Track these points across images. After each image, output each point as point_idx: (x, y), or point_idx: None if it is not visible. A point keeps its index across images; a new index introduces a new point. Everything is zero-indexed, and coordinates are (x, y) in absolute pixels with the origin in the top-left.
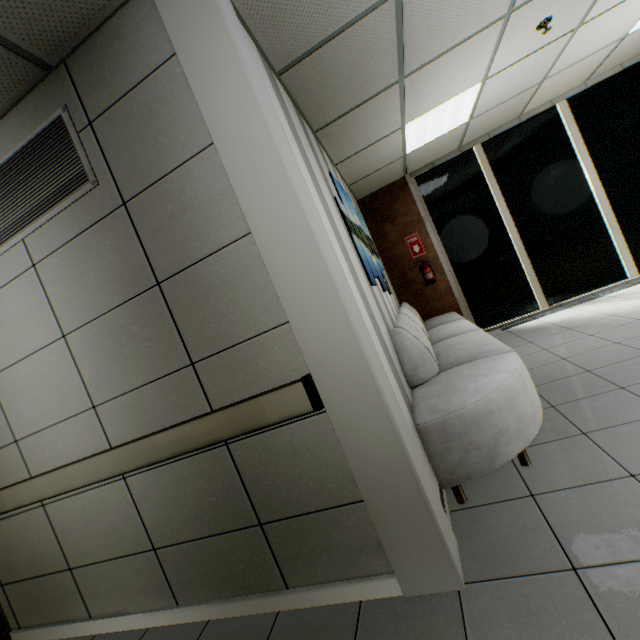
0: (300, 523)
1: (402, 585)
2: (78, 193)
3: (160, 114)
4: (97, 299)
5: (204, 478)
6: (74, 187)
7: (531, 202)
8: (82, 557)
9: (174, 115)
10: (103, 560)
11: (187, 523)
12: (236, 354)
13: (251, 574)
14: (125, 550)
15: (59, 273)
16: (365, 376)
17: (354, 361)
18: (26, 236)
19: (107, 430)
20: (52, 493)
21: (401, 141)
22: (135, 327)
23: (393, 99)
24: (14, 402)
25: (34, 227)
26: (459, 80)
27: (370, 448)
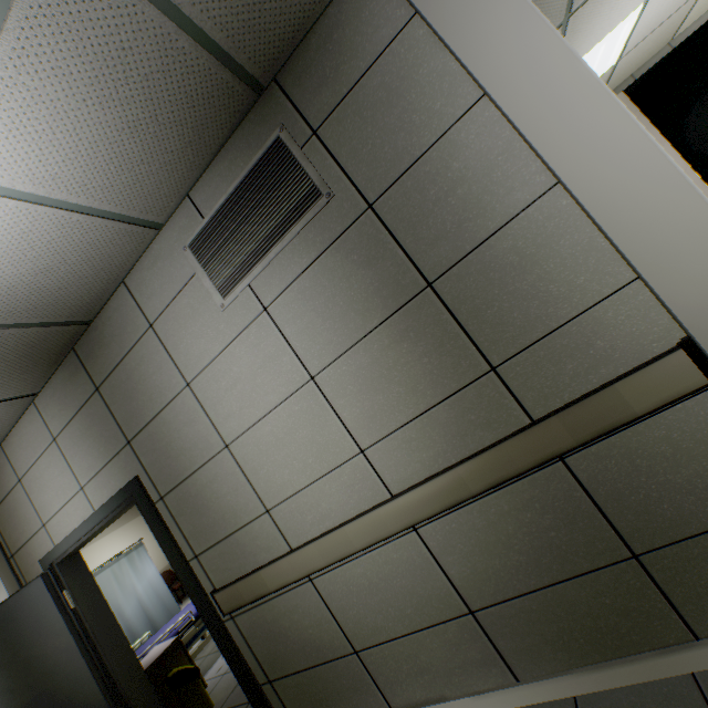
0: (703, 545)
1: None
2: (310, 213)
3: (403, 90)
4: (349, 325)
5: (532, 510)
6: (304, 208)
7: None
8: (369, 636)
9: (422, 85)
10: (399, 636)
11: (515, 572)
12: (557, 341)
13: (630, 627)
14: (428, 619)
15: (296, 309)
16: None
17: None
18: (252, 280)
19: (383, 475)
20: (325, 562)
21: None
22: (404, 344)
23: None
24: (259, 467)
25: (261, 267)
26: (622, 6)
27: None
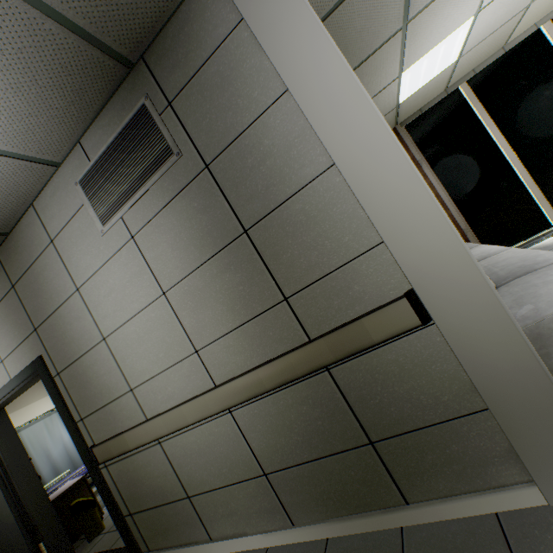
0: (414, 438)
1: (545, 494)
2: (165, 167)
3: (232, 79)
4: (190, 256)
5: (308, 404)
6: (161, 162)
7: (527, 125)
8: (198, 486)
9: (245, 76)
10: (217, 487)
11: (295, 448)
12: (329, 283)
13: (366, 492)
14: (237, 477)
15: (154, 240)
16: (476, 282)
17: (462, 268)
18: (124, 214)
19: (210, 370)
20: (168, 431)
21: (396, 91)
22: (227, 274)
23: (395, 48)
24: (126, 357)
25: (130, 204)
26: (454, 17)
27: (490, 354)
